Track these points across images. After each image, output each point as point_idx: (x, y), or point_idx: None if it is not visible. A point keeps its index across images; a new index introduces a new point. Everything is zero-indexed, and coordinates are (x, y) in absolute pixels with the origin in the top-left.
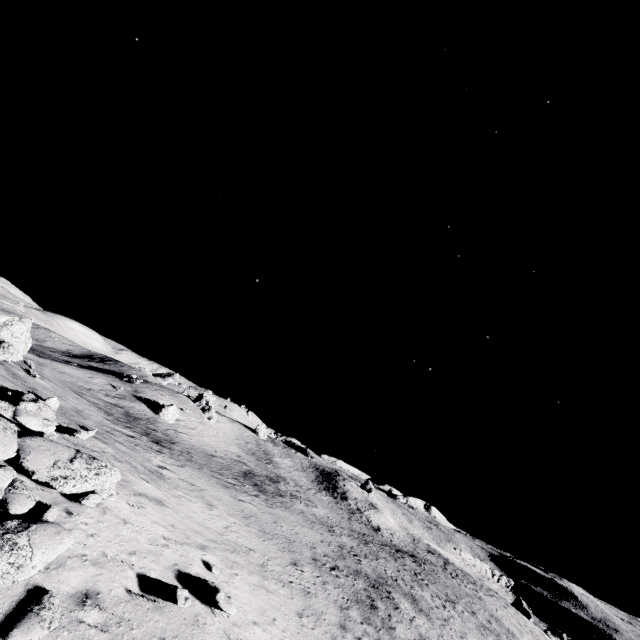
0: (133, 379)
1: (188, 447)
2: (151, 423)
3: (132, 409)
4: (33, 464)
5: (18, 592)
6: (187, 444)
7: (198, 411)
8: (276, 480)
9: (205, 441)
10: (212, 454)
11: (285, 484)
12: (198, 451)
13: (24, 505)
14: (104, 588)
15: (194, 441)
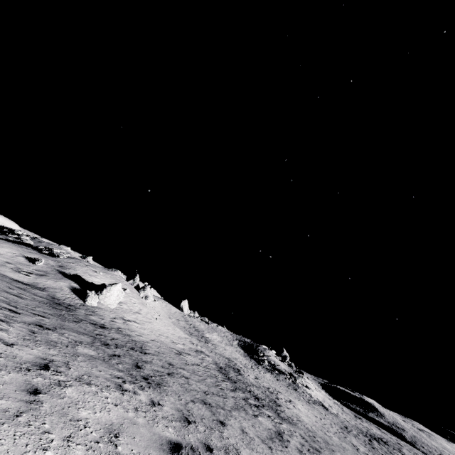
0: (56, 252)
1: (155, 348)
2: (91, 312)
3: (59, 291)
4: None
5: None
6: (148, 341)
7: (134, 290)
8: (235, 368)
9: (157, 328)
10: (176, 349)
11: (243, 371)
12: (166, 351)
13: None
14: None
15: (148, 332)
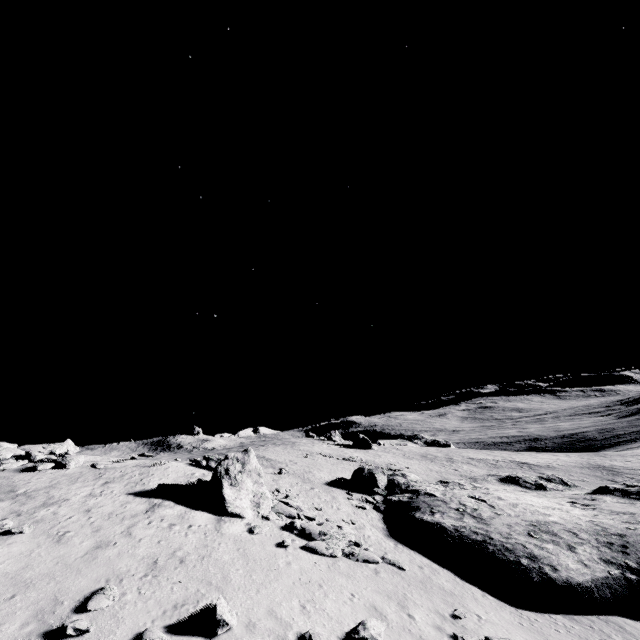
0: None
1: None
2: None
3: None
4: (37, 451)
5: (84, 466)
6: None
7: None
8: None
9: None
10: None
11: None
12: None
13: (55, 457)
14: (105, 463)
15: None
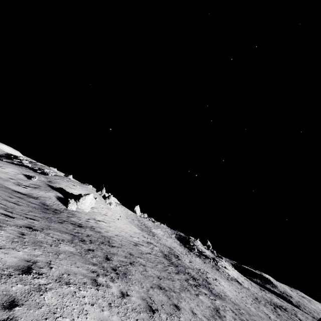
0: (46, 171)
1: (119, 242)
2: (71, 214)
3: (48, 199)
4: None
5: None
6: (113, 236)
7: (102, 198)
8: (175, 254)
9: (119, 226)
10: (133, 242)
11: (180, 256)
12: (127, 244)
13: None
14: None
15: (113, 229)
